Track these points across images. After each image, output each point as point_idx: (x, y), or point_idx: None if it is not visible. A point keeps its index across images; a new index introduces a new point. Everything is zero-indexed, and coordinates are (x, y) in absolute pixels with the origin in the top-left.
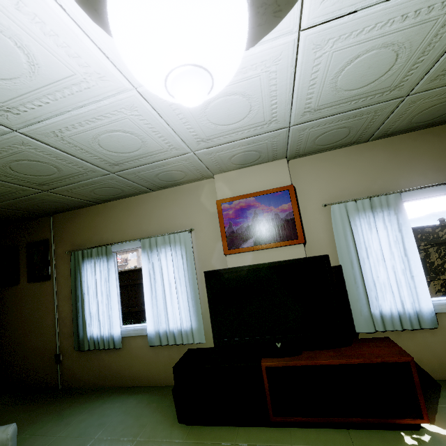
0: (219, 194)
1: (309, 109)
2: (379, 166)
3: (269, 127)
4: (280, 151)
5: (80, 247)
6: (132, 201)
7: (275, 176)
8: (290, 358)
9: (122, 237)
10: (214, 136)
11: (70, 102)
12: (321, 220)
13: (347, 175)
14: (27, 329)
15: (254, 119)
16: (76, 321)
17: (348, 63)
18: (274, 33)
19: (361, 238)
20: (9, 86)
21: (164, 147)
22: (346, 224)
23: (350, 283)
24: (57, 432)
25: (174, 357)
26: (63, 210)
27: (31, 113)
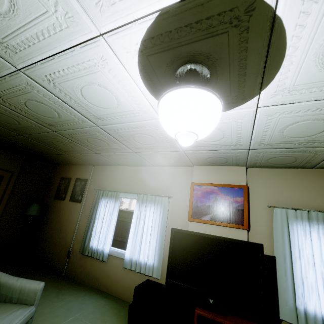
0: (194, 178)
1: (263, 142)
2: (320, 189)
3: (234, 147)
4: (241, 161)
5: (103, 188)
6: (139, 169)
7: (235, 176)
8: (218, 315)
9: (127, 189)
10: (198, 146)
11: (128, 119)
12: (265, 216)
13: (291, 189)
14: (59, 229)
15: (225, 141)
16: (86, 234)
17: (291, 124)
18: (241, 107)
19: (296, 240)
20: (105, 110)
21: (167, 145)
22: (285, 225)
23: (280, 273)
24: (56, 301)
25: (136, 281)
26: (101, 164)
27: (108, 121)
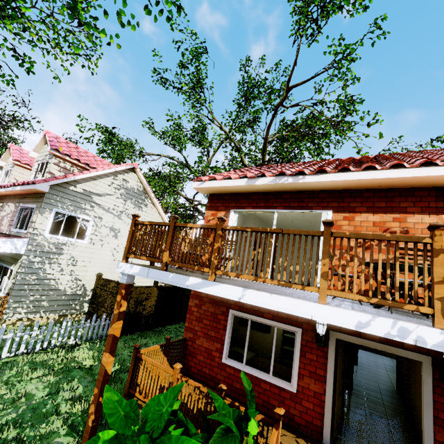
0: None
1: None
2: None
3: None
4: None
5: None
6: None
7: None
8: None
9: None
10: None
11: None
12: None
13: None
14: None
15: None
16: None
17: None
18: None
19: None
20: None
21: None
22: None
23: None
24: None
25: None
26: None
27: None
